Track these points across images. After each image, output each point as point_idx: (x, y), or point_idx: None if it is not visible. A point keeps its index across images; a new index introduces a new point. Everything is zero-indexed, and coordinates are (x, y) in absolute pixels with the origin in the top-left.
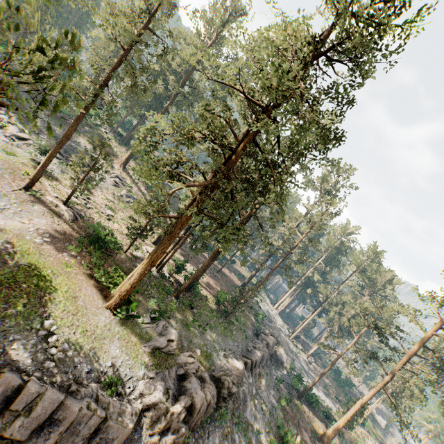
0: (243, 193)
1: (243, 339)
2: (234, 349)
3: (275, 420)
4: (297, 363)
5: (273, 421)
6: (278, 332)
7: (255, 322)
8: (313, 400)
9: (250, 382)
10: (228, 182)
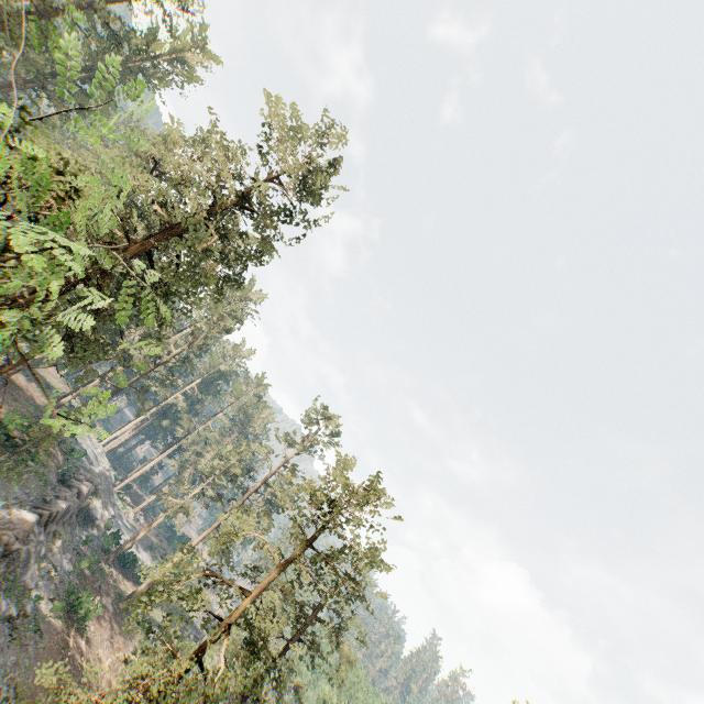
0: (114, 297)
1: (40, 486)
2: (24, 499)
3: (67, 586)
4: (118, 521)
5: (63, 588)
6: (100, 479)
7: (64, 464)
8: (130, 560)
9: (42, 540)
10: (99, 286)
